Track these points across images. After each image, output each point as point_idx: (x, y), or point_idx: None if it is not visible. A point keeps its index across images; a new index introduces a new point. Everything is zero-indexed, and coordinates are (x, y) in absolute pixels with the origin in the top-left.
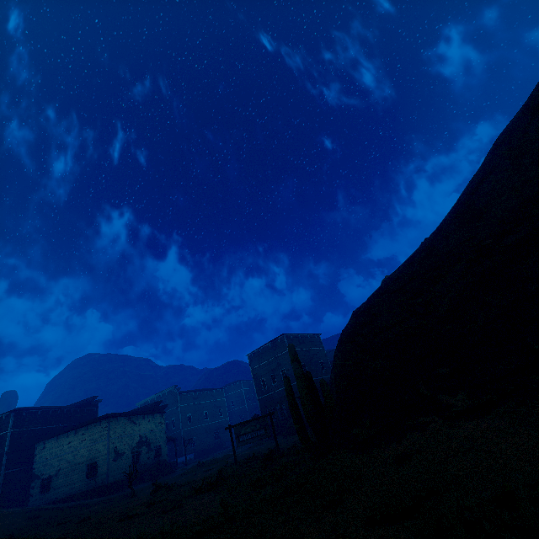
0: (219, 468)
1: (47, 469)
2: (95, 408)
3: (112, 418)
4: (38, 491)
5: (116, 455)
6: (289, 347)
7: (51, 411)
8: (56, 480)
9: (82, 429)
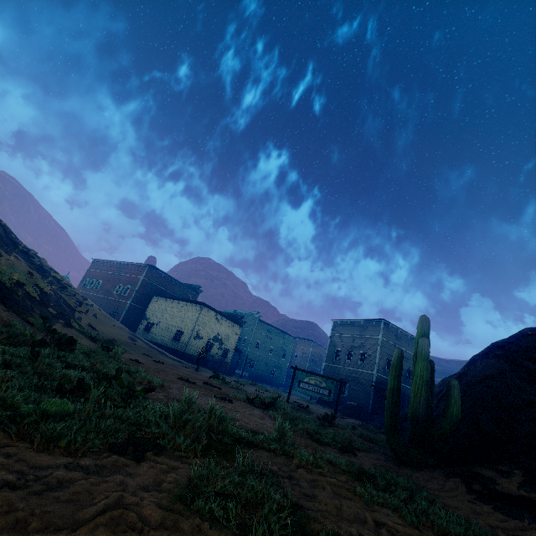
0: (271, 396)
1: (153, 317)
2: (197, 295)
3: (205, 306)
4: (143, 328)
5: (197, 335)
6: (422, 318)
7: (170, 279)
8: (156, 328)
9: (183, 302)
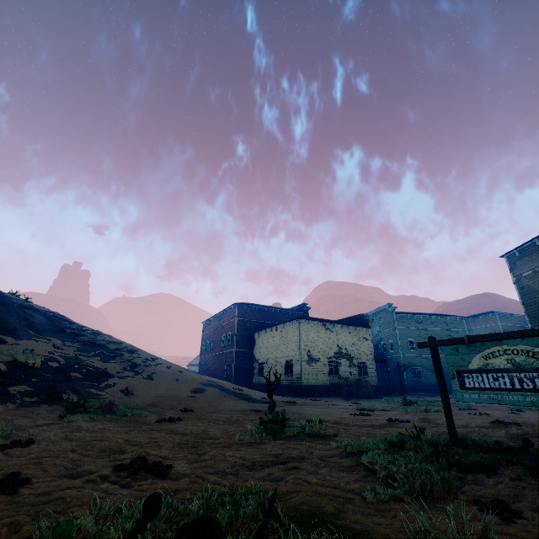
0: (391, 437)
1: (261, 356)
2: (305, 314)
3: (302, 319)
4: (257, 372)
5: (309, 359)
6: None
7: (266, 309)
8: (266, 367)
9: (280, 326)
